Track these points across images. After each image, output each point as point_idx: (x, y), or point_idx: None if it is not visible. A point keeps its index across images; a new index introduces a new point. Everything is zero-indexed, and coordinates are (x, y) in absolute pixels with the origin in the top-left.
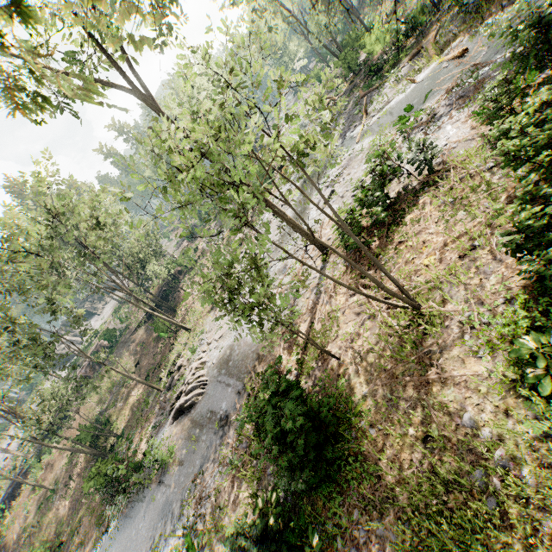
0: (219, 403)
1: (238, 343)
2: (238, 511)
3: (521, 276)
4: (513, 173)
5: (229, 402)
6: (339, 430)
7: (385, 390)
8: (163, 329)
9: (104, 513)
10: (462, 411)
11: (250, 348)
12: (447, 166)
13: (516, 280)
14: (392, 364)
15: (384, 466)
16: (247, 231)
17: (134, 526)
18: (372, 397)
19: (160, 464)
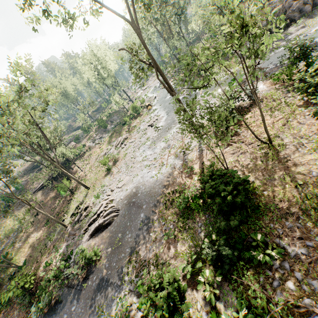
0: (137, 215)
1: (142, 184)
2: (180, 259)
3: (315, 127)
4: (295, 98)
5: (147, 212)
6: (248, 194)
7: (266, 175)
8: (65, 188)
9: (32, 309)
10: (310, 172)
11: (155, 184)
12: (261, 98)
13: (313, 128)
14: (264, 166)
15: (279, 202)
16: (128, 134)
17: (63, 312)
18: (258, 180)
19: (89, 261)
